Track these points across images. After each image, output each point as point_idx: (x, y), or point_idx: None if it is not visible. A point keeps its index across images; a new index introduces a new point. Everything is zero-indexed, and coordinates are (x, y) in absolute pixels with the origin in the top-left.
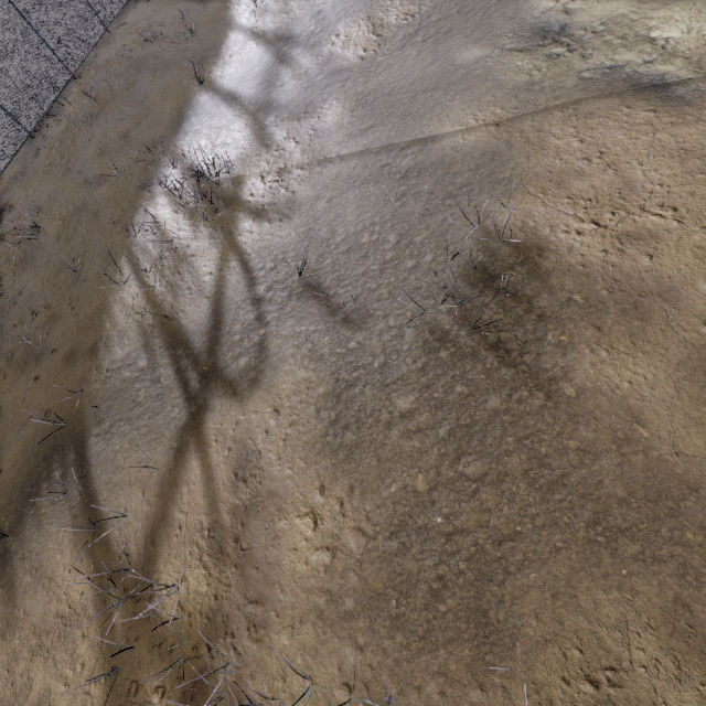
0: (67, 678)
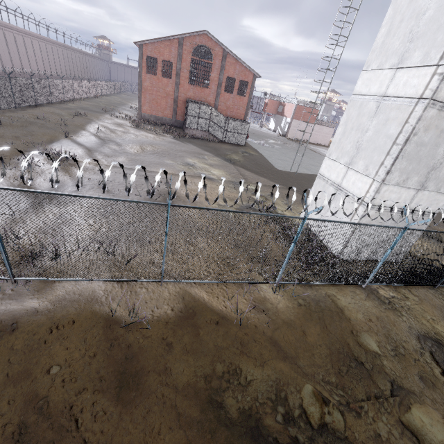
0: None
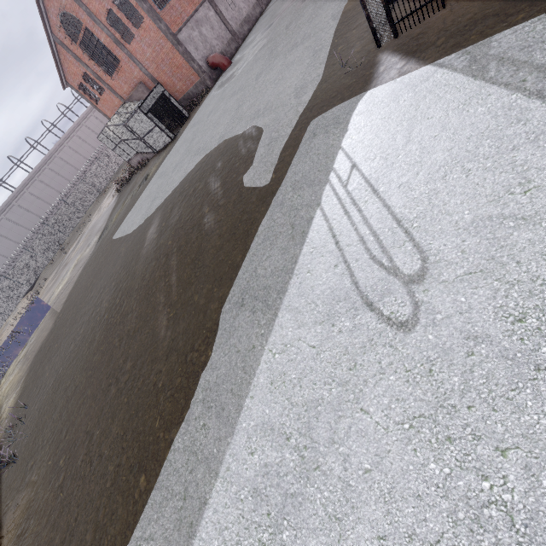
0: None
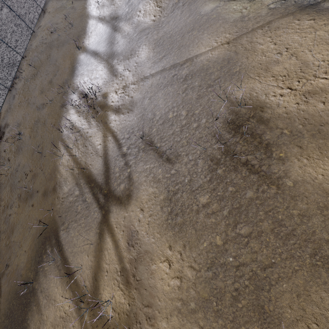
0: None
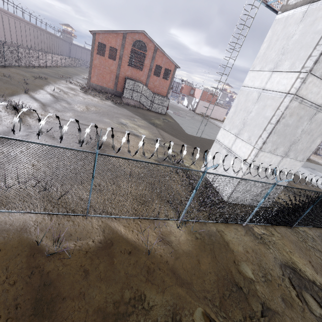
0: None
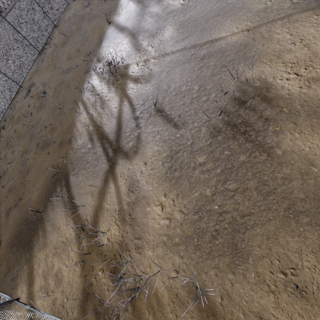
0: (67, 264)
